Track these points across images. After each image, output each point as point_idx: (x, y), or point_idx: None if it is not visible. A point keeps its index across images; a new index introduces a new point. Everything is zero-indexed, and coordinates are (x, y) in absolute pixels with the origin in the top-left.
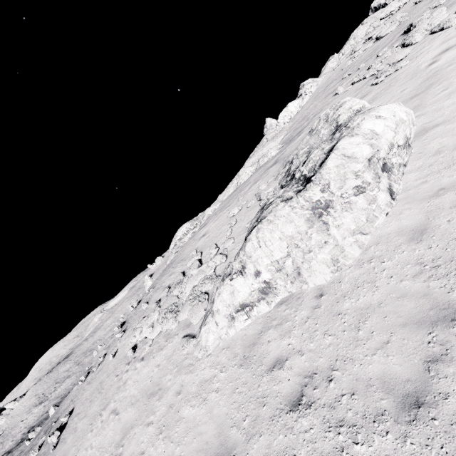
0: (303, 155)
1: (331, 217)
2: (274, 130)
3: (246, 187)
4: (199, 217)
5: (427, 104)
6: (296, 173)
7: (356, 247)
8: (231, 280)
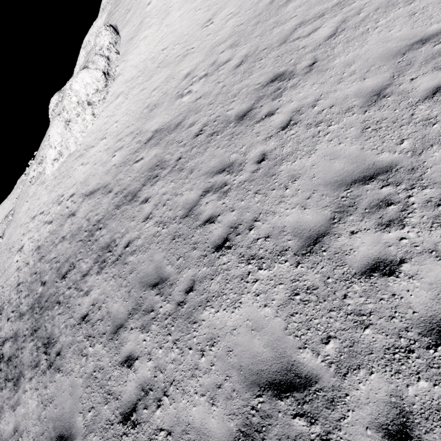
0: None
1: (71, 126)
2: None
3: None
4: (64, 90)
5: (129, 52)
6: None
7: (81, 138)
8: (49, 150)
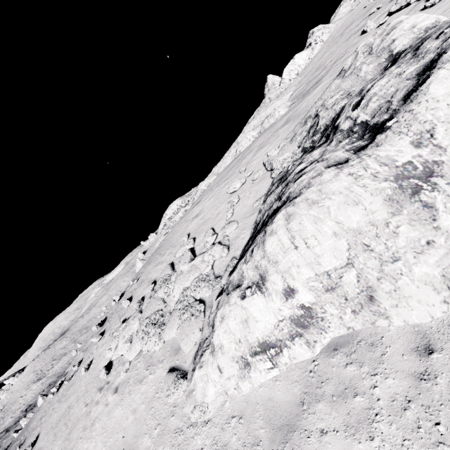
0: (339, 102)
1: (442, 194)
2: (278, 88)
3: (249, 155)
4: (192, 193)
5: None
6: (340, 123)
7: None
8: (243, 299)
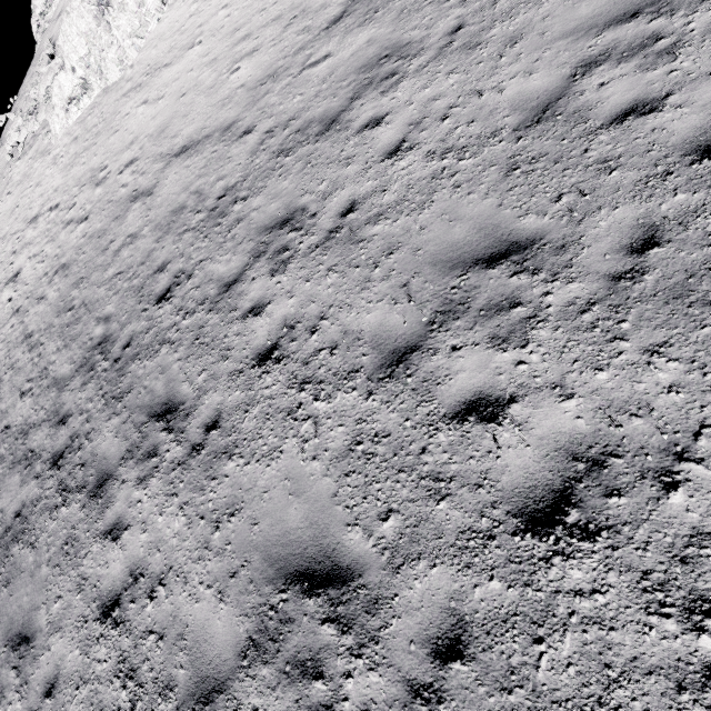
0: None
1: (111, 18)
2: None
3: None
4: None
5: None
6: None
7: (134, 50)
8: (57, 75)
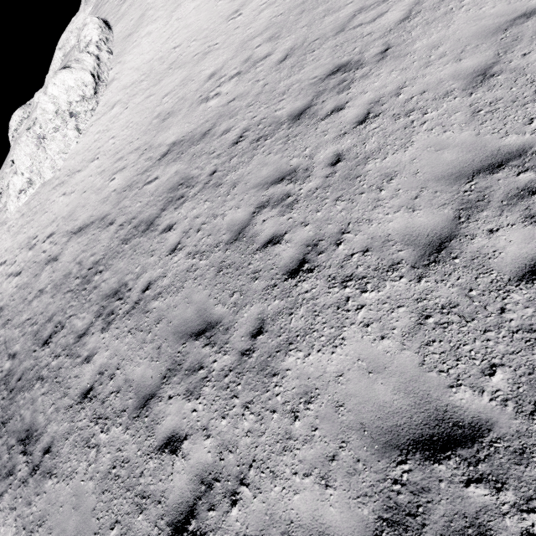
0: None
1: (46, 145)
2: None
3: None
4: (31, 103)
5: (127, 51)
6: None
7: (61, 161)
8: (12, 178)
